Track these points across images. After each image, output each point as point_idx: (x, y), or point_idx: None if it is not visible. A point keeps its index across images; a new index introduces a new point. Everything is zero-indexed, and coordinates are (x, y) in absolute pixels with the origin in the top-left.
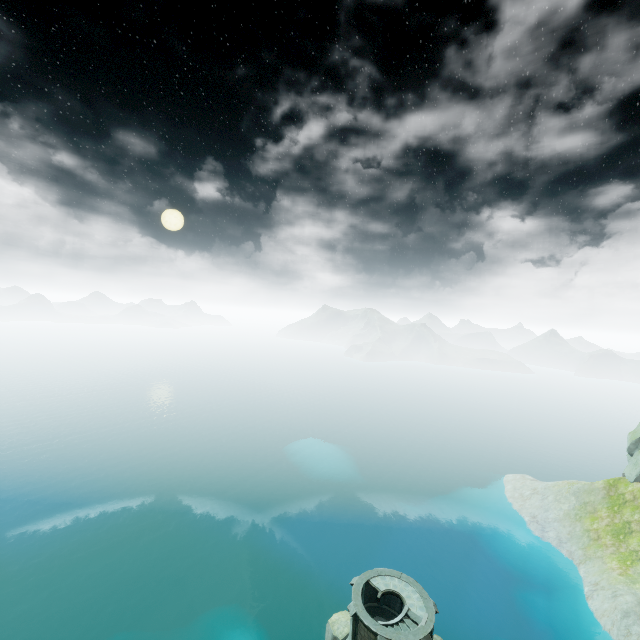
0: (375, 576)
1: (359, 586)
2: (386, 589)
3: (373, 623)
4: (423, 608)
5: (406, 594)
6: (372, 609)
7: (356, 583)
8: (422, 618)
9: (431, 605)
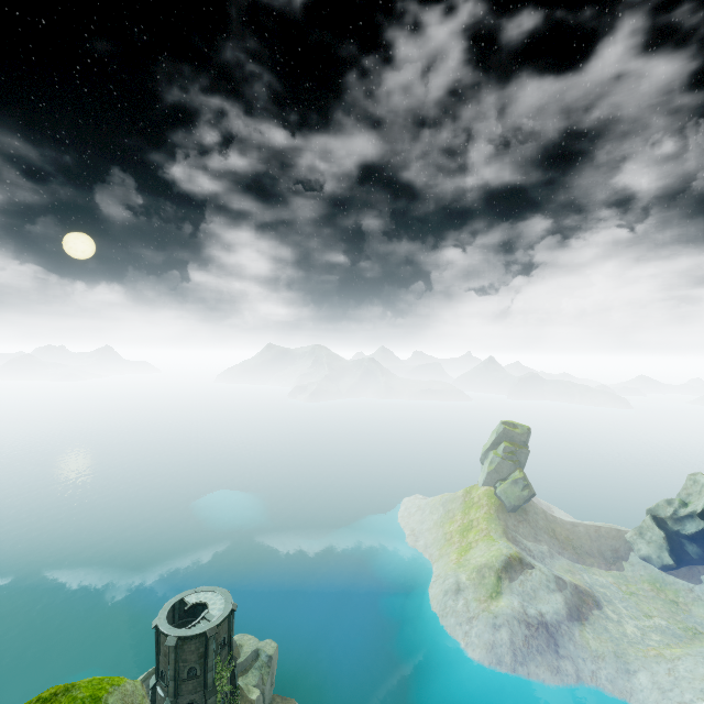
0: (191, 594)
1: (171, 604)
2: (196, 602)
3: (168, 628)
4: (222, 609)
5: (213, 602)
6: (189, 623)
7: (169, 602)
8: (216, 616)
9: (230, 605)
